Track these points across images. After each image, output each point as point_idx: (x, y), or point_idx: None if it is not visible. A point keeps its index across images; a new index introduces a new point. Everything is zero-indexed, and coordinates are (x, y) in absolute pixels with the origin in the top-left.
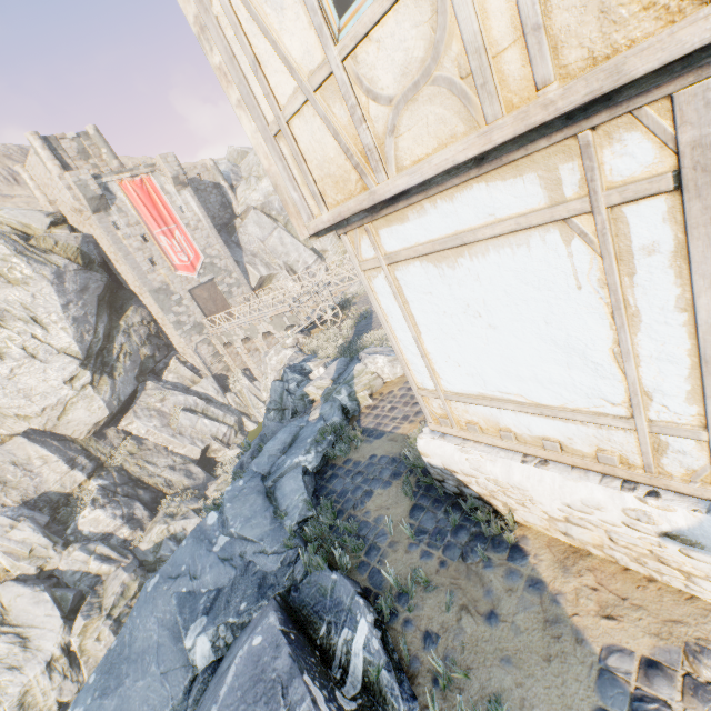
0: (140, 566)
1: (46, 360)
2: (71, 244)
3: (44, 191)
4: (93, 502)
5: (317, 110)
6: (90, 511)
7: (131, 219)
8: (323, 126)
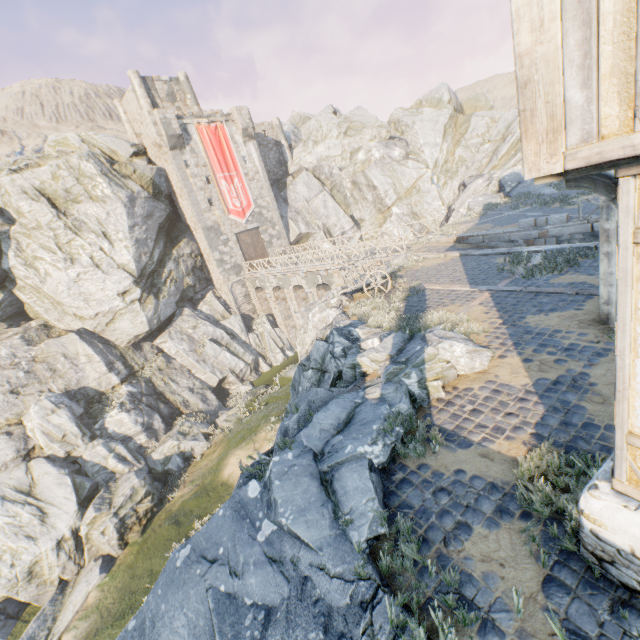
0: (149, 472)
1: (107, 272)
2: (146, 174)
3: (133, 125)
4: (121, 405)
5: None
6: (117, 413)
7: (200, 160)
8: None
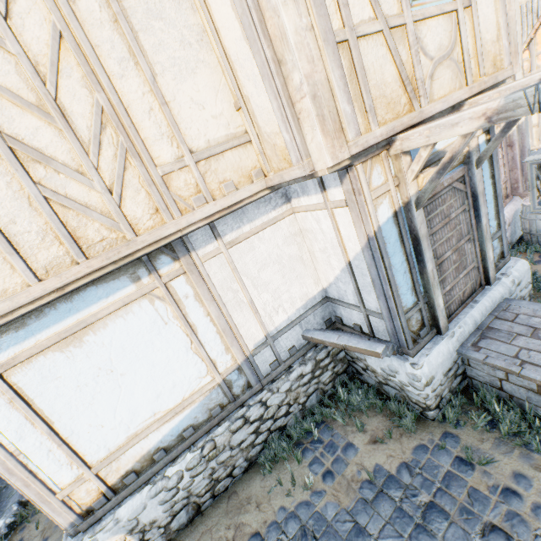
0: None
1: None
2: None
3: None
4: None
5: None
6: None
7: None
8: None
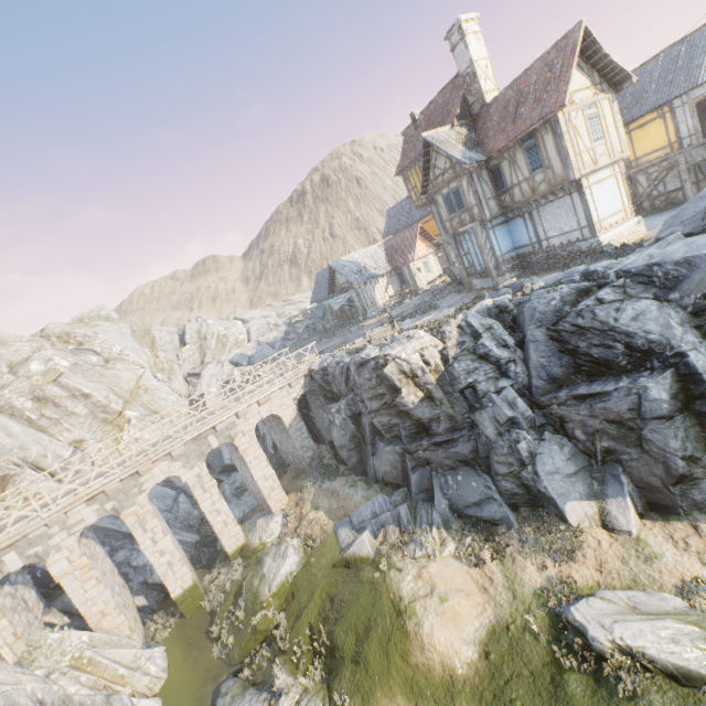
0: None
1: None
2: None
3: None
4: None
5: (588, 153)
6: None
7: None
8: (588, 156)
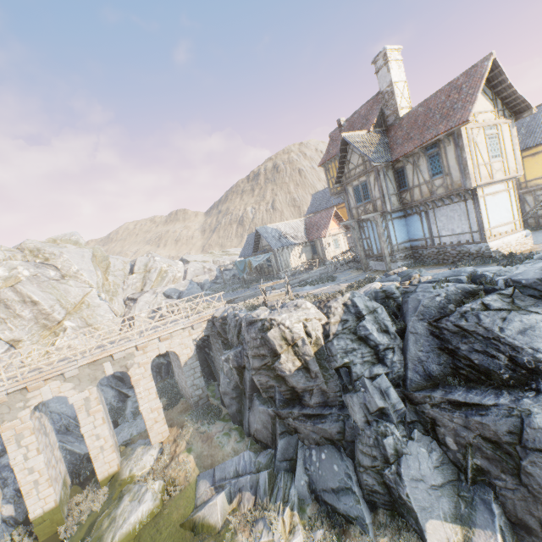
0: None
1: None
2: None
3: None
4: None
5: (486, 166)
6: None
7: None
8: (485, 169)
